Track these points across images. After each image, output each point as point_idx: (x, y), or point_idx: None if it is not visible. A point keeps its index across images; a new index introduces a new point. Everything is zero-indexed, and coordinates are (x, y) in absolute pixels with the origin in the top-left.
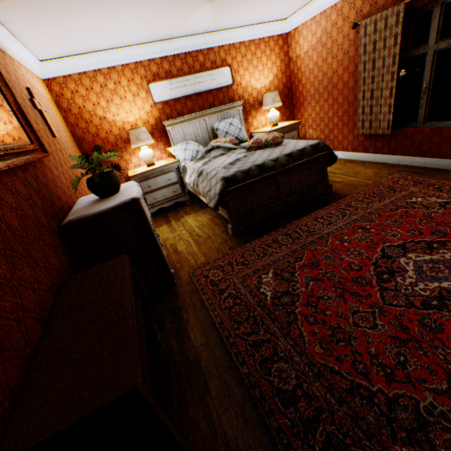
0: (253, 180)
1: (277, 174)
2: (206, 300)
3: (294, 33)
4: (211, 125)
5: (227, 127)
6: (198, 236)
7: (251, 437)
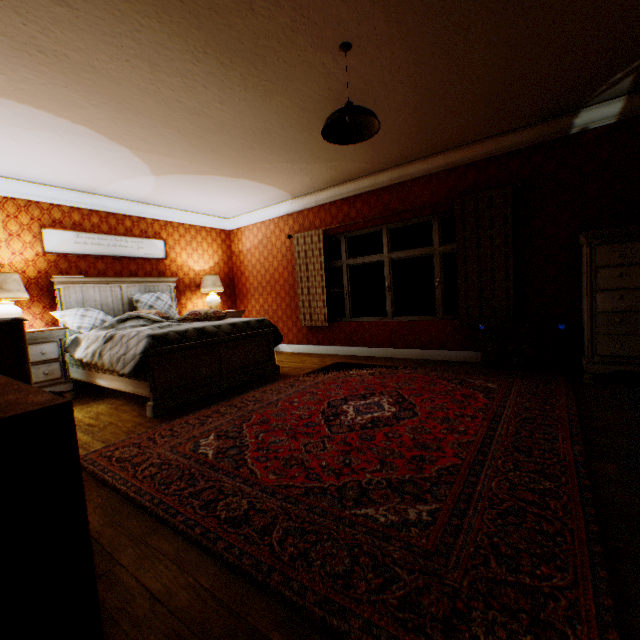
0: (191, 342)
1: (220, 342)
2: (109, 479)
3: (238, 232)
4: (130, 295)
5: (153, 301)
6: (91, 425)
7: (192, 575)
